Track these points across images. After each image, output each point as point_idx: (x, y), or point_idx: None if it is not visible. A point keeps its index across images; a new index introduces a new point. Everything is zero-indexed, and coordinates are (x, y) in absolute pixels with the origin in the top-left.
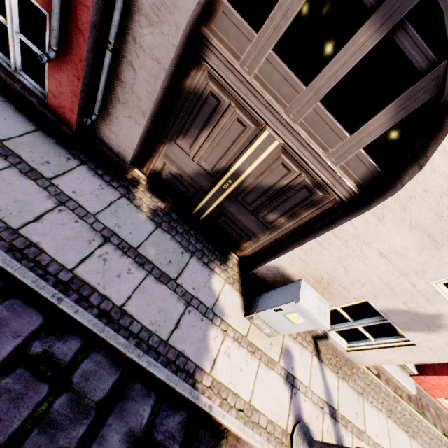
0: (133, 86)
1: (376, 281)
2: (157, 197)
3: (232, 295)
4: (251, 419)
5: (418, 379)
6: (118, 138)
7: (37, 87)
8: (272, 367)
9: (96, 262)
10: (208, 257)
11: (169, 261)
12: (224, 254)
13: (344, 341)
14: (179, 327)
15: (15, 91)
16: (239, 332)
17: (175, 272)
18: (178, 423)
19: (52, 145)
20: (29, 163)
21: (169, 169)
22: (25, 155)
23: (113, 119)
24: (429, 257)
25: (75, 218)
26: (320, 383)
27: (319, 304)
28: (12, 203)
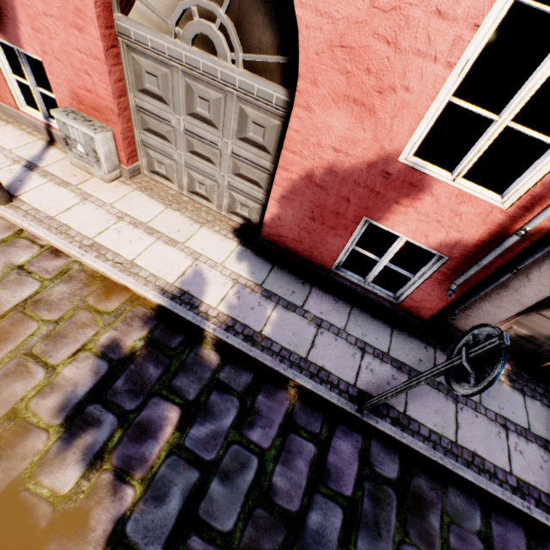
0: (518, 288)
1: None
2: None
3: None
4: None
5: None
6: (470, 319)
7: (386, 292)
8: None
9: (517, 456)
10: None
11: None
12: None
13: None
14: None
15: (364, 299)
16: None
17: None
18: None
19: (408, 339)
20: (413, 367)
21: (514, 331)
22: (406, 360)
23: (470, 307)
24: None
25: (473, 412)
26: None
27: None
28: (435, 415)
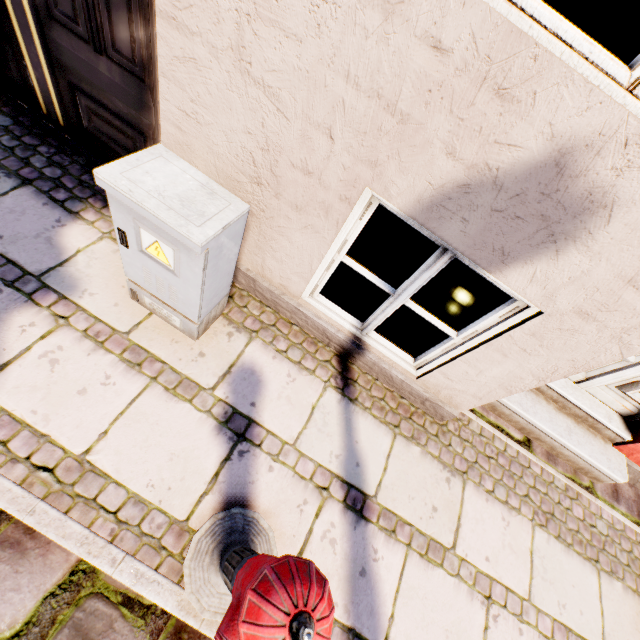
0: None
1: (345, 94)
2: None
3: (116, 260)
4: (74, 490)
5: (636, 453)
6: None
7: None
8: (188, 396)
9: None
10: (70, 193)
11: None
12: None
13: (404, 357)
14: None
15: None
16: (109, 324)
17: None
18: None
19: None
20: None
21: None
22: None
23: None
24: None
25: None
26: (335, 441)
27: (198, 196)
28: None
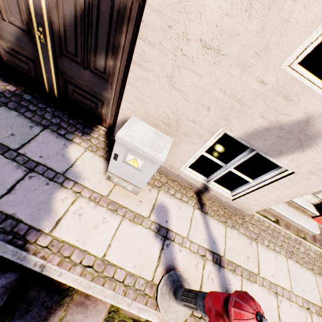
0: None
1: (218, 95)
2: (7, 82)
3: (94, 161)
4: (103, 274)
5: (321, 220)
6: None
7: None
8: (139, 222)
9: None
10: (66, 130)
11: (11, 134)
12: (88, 127)
13: (226, 191)
14: (13, 192)
15: None
16: (98, 192)
17: (17, 143)
18: (0, 286)
19: None
20: None
21: (0, 45)
22: None
23: None
24: (264, 14)
25: None
26: (203, 233)
27: (155, 138)
28: None
